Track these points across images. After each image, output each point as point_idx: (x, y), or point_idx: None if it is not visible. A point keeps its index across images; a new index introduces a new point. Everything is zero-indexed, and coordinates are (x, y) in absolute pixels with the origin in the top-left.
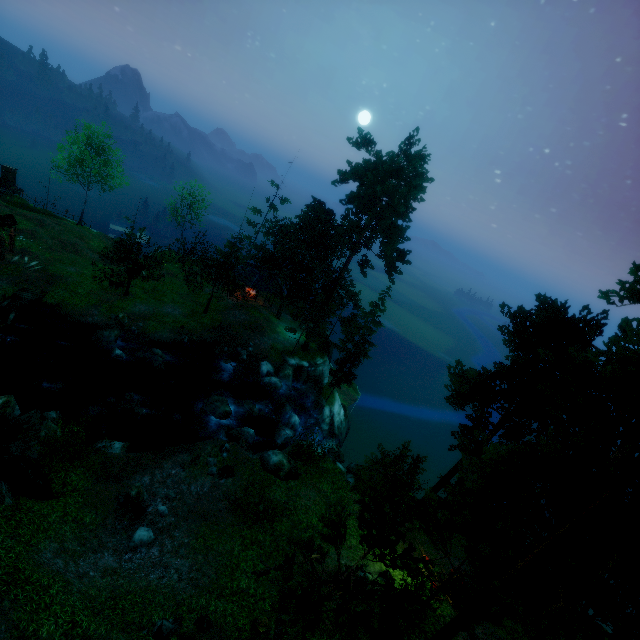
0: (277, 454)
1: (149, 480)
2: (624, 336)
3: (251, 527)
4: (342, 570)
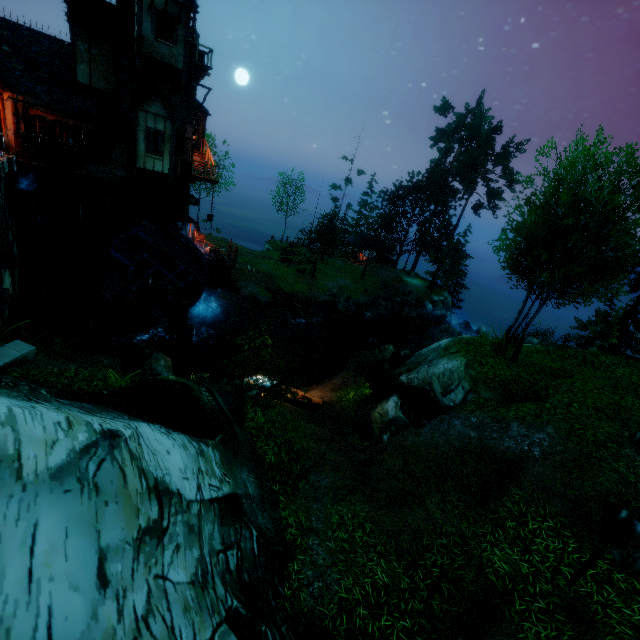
0: (533, 338)
1: None
2: None
3: None
4: None
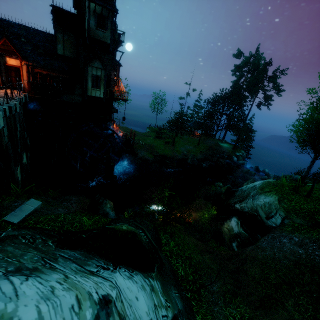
0: (298, 176)
1: None
2: None
3: None
4: None
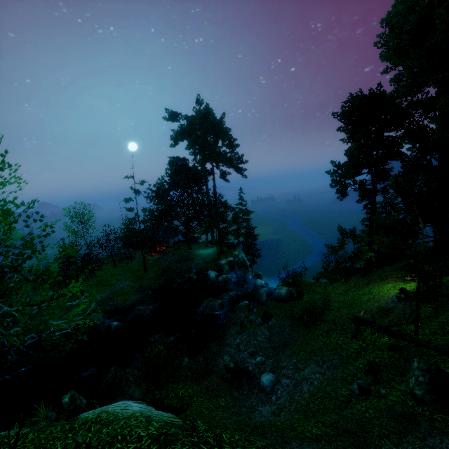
0: (281, 288)
1: (229, 357)
2: (406, 71)
3: (315, 328)
4: (382, 306)
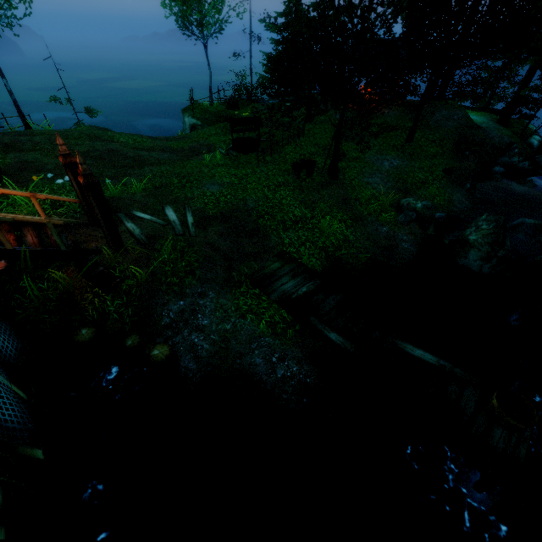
0: None
1: None
2: None
3: None
4: None
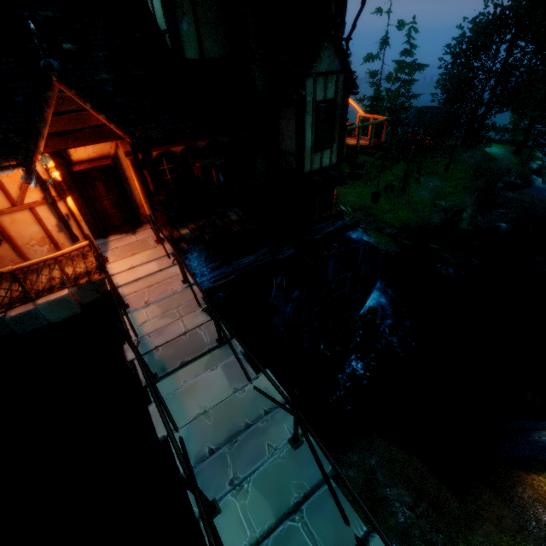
0: None
1: None
2: None
3: None
4: None
